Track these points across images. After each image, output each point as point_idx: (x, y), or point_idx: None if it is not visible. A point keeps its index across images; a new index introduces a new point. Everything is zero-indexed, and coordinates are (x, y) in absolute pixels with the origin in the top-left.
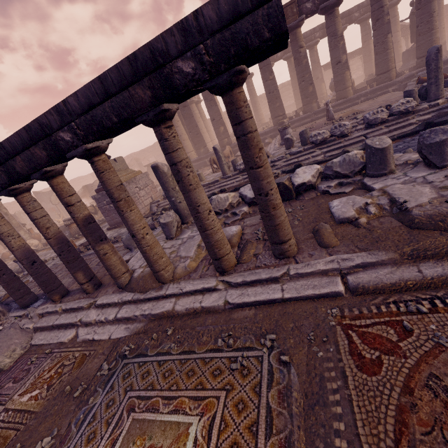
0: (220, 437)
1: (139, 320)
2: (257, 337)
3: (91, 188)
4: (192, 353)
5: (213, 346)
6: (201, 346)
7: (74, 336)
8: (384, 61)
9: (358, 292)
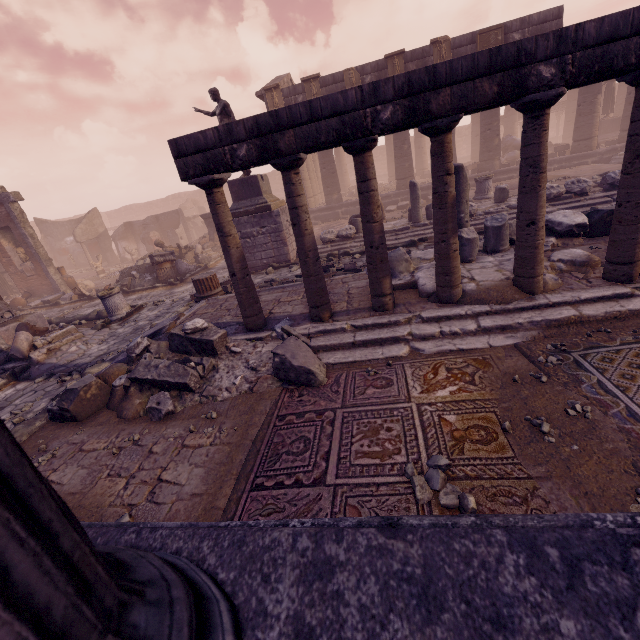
0: None
1: (524, 329)
2: None
3: (137, 228)
4: None
5: None
6: None
7: (409, 351)
8: (588, 126)
9: None
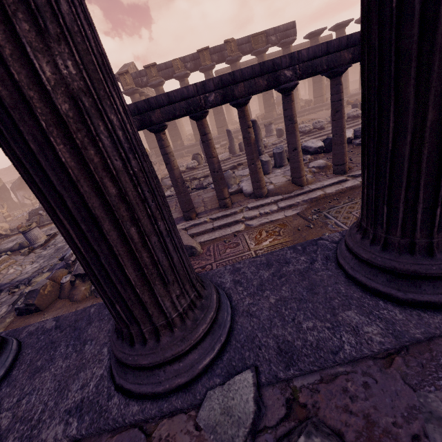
0: None
1: (301, 205)
2: None
3: None
4: None
5: None
6: None
7: (245, 226)
8: (320, 89)
9: None
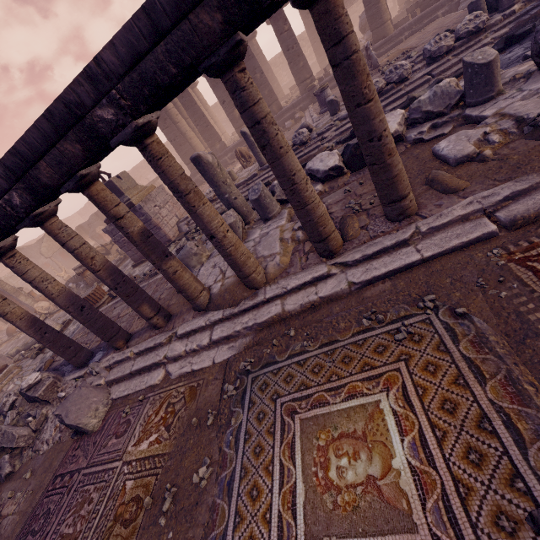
0: (424, 400)
1: (243, 335)
2: (410, 304)
3: (87, 228)
4: (336, 342)
5: (358, 328)
6: (342, 333)
7: (165, 375)
8: None
9: (517, 226)
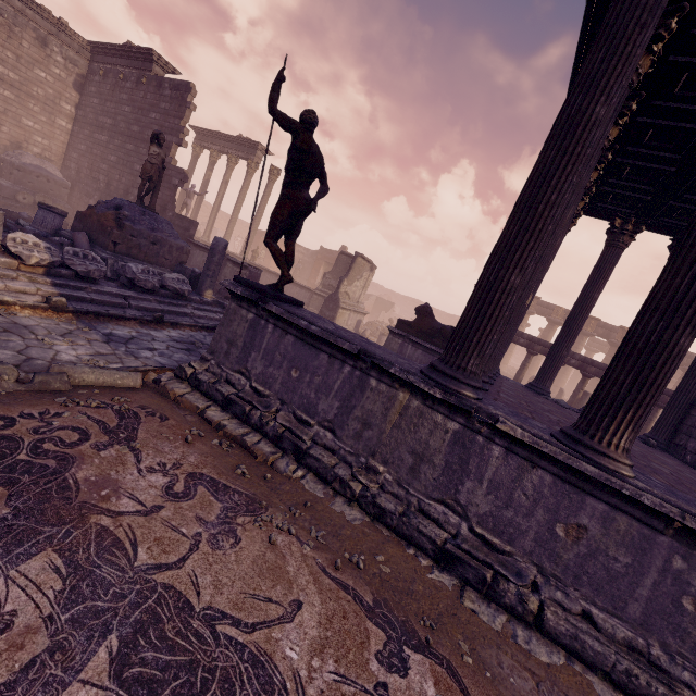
0: None
1: None
2: None
3: None
4: None
5: None
6: None
7: None
8: None
9: None
